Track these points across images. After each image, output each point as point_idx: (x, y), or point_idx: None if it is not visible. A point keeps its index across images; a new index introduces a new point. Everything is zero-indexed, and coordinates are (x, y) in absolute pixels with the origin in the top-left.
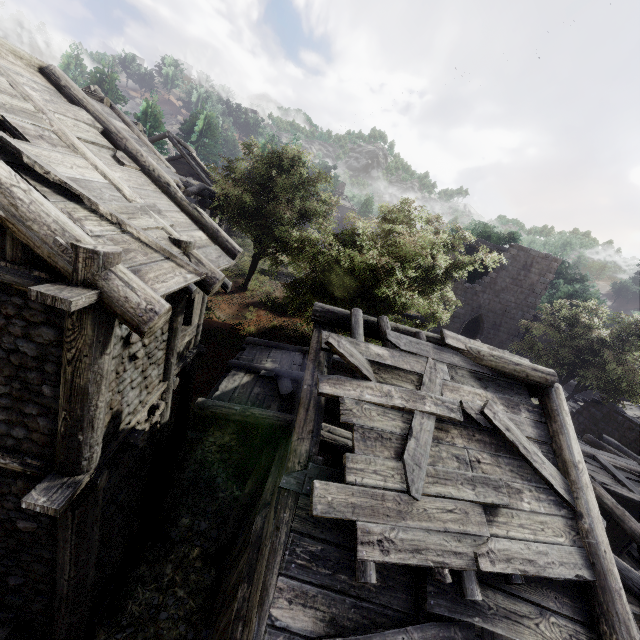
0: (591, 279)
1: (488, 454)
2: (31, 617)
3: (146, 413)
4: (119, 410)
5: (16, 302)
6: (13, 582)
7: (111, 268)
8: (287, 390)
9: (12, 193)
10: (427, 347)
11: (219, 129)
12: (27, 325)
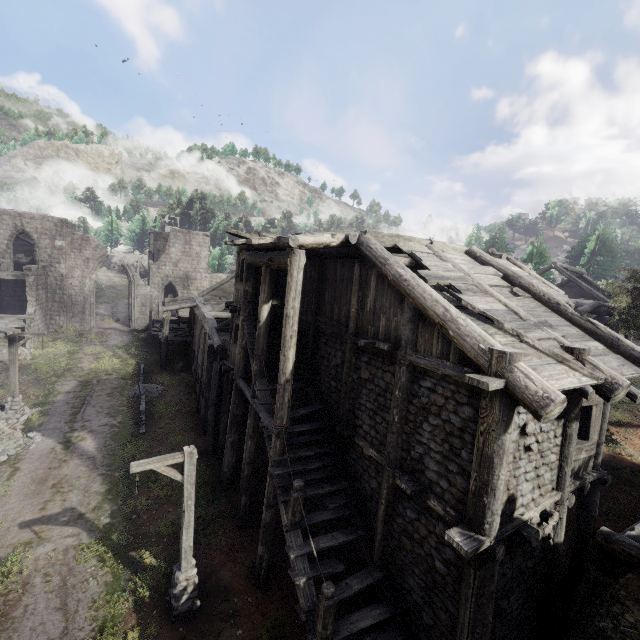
0: None
1: None
2: None
3: (538, 516)
4: (514, 495)
5: (452, 388)
6: (426, 618)
7: (514, 364)
8: None
9: (457, 322)
10: None
11: (616, 243)
12: (456, 404)
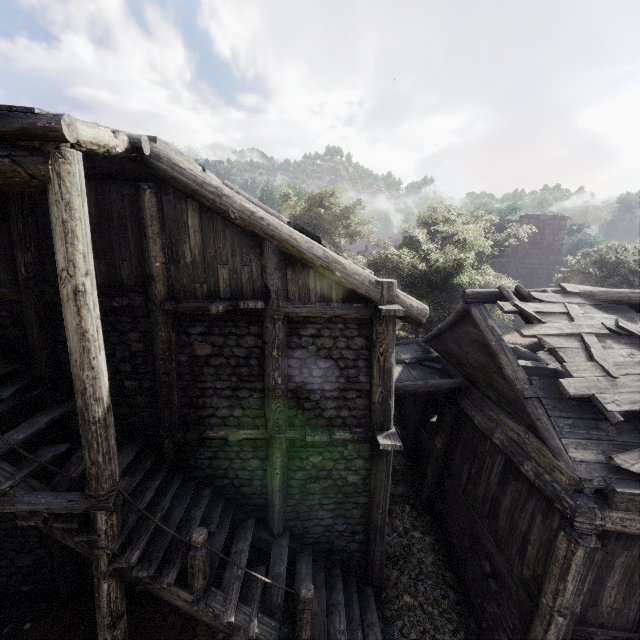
0: (588, 226)
1: (635, 349)
2: (350, 556)
3: None
4: None
5: (340, 327)
6: (340, 528)
7: (396, 290)
8: (439, 365)
9: (340, 262)
10: (558, 297)
11: None
12: (347, 340)
